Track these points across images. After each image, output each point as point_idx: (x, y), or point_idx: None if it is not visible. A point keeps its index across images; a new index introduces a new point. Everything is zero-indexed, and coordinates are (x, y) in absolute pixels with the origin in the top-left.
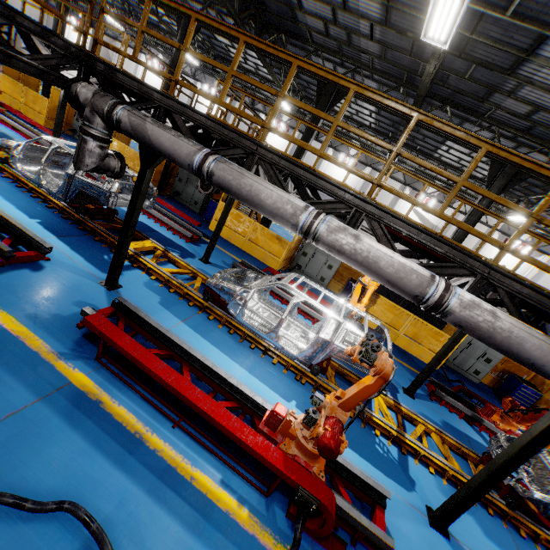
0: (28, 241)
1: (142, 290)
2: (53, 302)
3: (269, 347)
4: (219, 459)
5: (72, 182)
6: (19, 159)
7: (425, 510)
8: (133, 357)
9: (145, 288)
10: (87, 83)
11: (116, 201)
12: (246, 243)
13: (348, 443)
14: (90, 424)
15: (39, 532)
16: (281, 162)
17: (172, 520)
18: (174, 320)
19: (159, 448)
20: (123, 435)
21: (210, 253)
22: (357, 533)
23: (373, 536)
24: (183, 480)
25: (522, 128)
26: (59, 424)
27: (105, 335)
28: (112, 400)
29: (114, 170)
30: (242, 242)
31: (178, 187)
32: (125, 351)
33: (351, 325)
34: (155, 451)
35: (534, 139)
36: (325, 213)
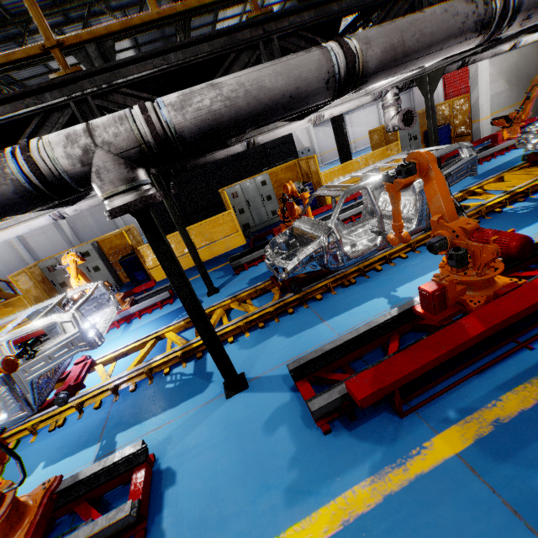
0: None
1: None
2: None
3: None
4: None
5: None
6: None
7: (223, 388)
8: None
9: None
10: None
11: None
12: None
13: (125, 426)
14: None
15: None
16: None
17: None
18: None
19: None
20: None
21: None
22: None
23: (104, 533)
24: None
25: (50, 3)
26: None
27: None
28: None
29: None
30: None
31: None
32: None
33: (5, 335)
34: None
35: (74, 5)
36: None
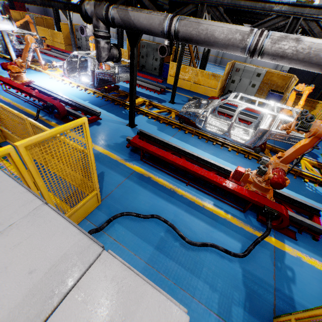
0: (89, 111)
1: (146, 125)
2: (112, 138)
3: (224, 142)
4: (214, 197)
5: (95, 75)
6: (67, 71)
7: None
8: (159, 155)
9: (148, 123)
10: (88, 1)
11: (119, 78)
12: (192, 85)
13: (286, 187)
14: (150, 187)
15: (149, 225)
16: (224, 2)
17: (200, 221)
18: (168, 137)
19: (183, 194)
20: (165, 190)
21: (174, 96)
22: (302, 227)
23: (314, 228)
24: (199, 206)
25: None
26: (138, 187)
27: (142, 147)
28: (154, 176)
29: (116, 56)
30: (189, 86)
31: (142, 62)
32: (154, 152)
33: (284, 115)
34: (182, 195)
35: None
36: (267, 30)
